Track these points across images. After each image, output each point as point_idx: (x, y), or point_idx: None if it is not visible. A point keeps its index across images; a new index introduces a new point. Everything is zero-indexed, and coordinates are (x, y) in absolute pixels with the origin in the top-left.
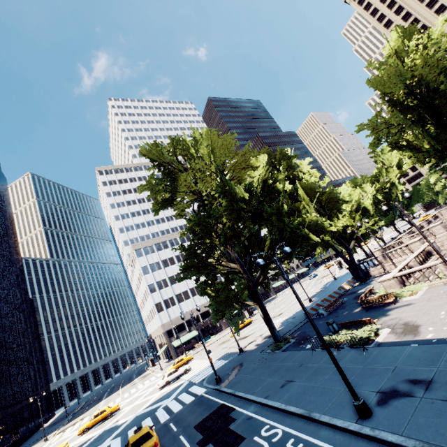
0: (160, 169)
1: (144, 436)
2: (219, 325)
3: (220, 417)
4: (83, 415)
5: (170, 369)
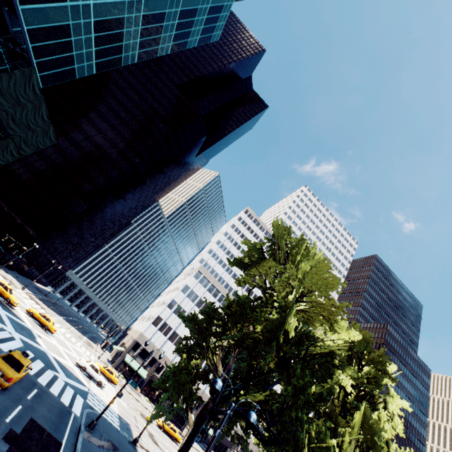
0: (270, 244)
1: (19, 363)
2: (156, 395)
3: (44, 446)
4: (47, 307)
5: (99, 365)
